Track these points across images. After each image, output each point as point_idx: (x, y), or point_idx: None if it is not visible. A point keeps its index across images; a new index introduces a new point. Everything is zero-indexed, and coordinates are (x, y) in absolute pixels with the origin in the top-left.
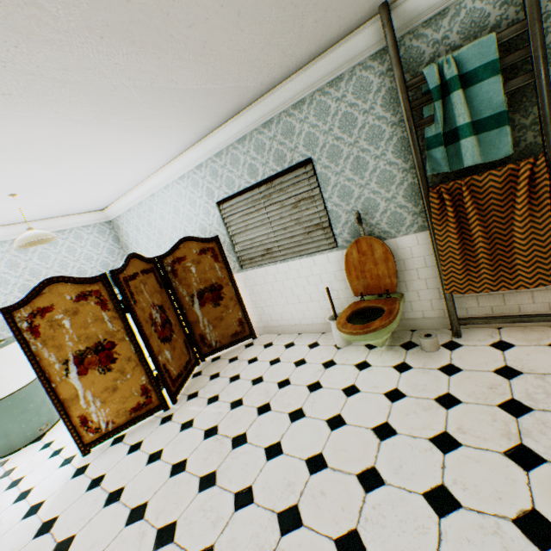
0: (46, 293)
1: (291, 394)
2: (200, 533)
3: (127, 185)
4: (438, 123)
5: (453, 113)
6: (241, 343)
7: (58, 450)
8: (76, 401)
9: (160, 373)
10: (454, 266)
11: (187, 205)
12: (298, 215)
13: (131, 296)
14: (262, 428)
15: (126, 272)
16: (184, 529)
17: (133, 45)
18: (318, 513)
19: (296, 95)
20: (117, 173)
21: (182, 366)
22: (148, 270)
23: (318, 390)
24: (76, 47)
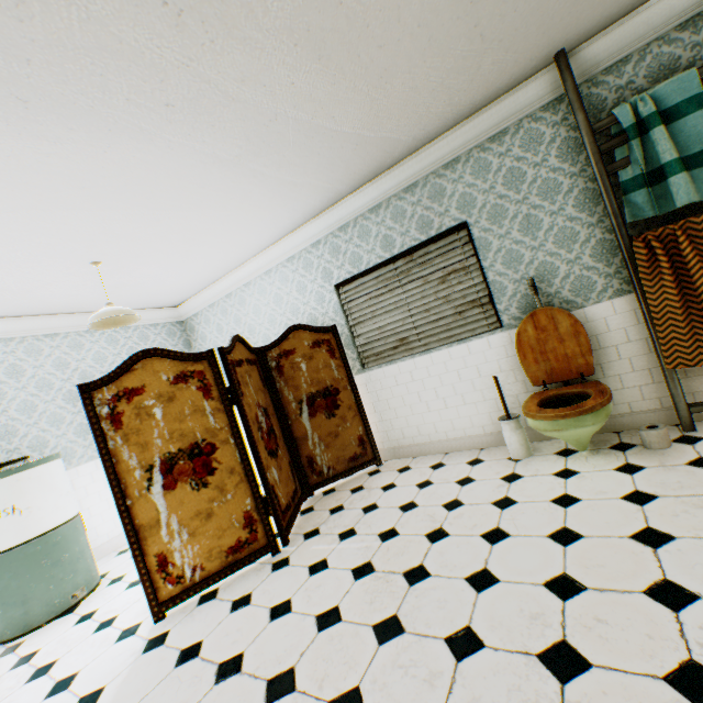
0: (138, 369)
1: (472, 515)
2: (409, 698)
3: (220, 270)
4: (636, 164)
5: (654, 151)
6: (361, 472)
7: (108, 621)
8: (155, 530)
9: (269, 495)
10: (675, 330)
11: (293, 292)
12: (446, 292)
13: (238, 385)
14: (446, 556)
15: (232, 355)
16: (378, 695)
17: (319, 61)
18: (609, 647)
19: (449, 153)
20: (218, 248)
21: (289, 495)
22: (251, 361)
23: (513, 505)
24: (266, 54)
